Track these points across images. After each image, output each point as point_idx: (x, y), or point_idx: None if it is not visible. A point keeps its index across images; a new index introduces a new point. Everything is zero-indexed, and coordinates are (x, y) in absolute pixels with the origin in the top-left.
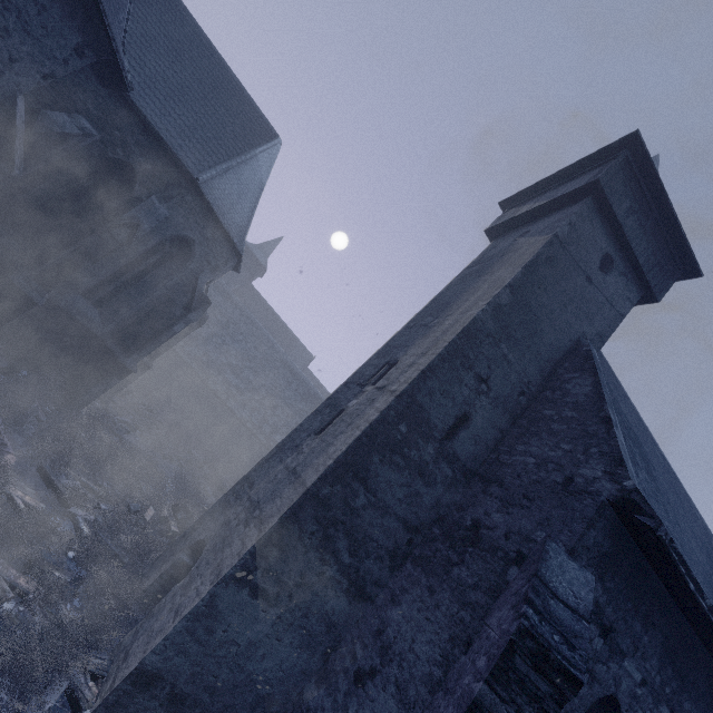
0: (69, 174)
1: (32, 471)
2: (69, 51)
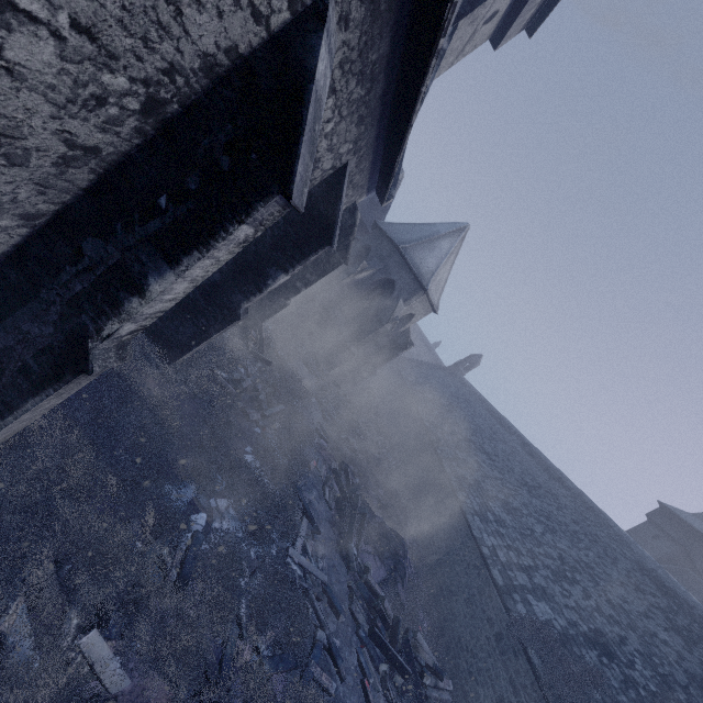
0: None
1: None
2: None
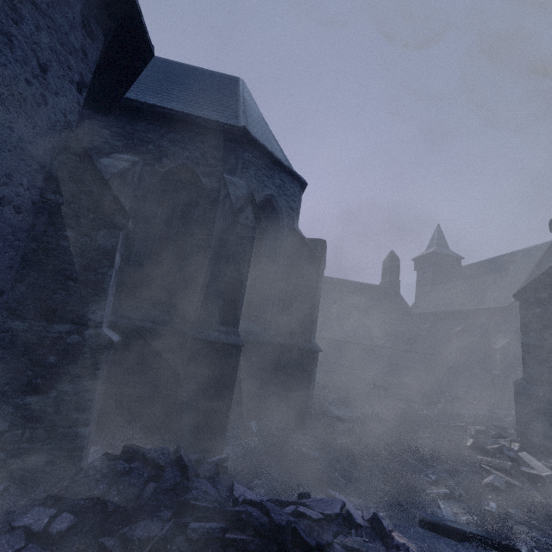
0: (146, 215)
1: (423, 534)
2: (80, 32)
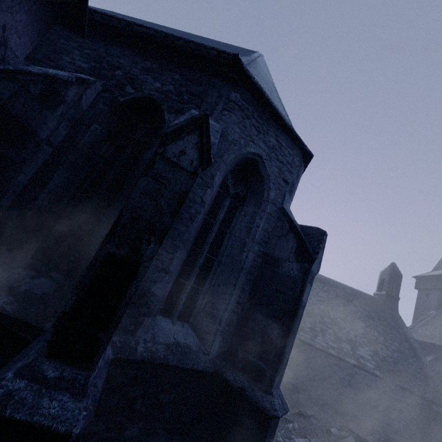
0: (82, 148)
1: None
2: None
